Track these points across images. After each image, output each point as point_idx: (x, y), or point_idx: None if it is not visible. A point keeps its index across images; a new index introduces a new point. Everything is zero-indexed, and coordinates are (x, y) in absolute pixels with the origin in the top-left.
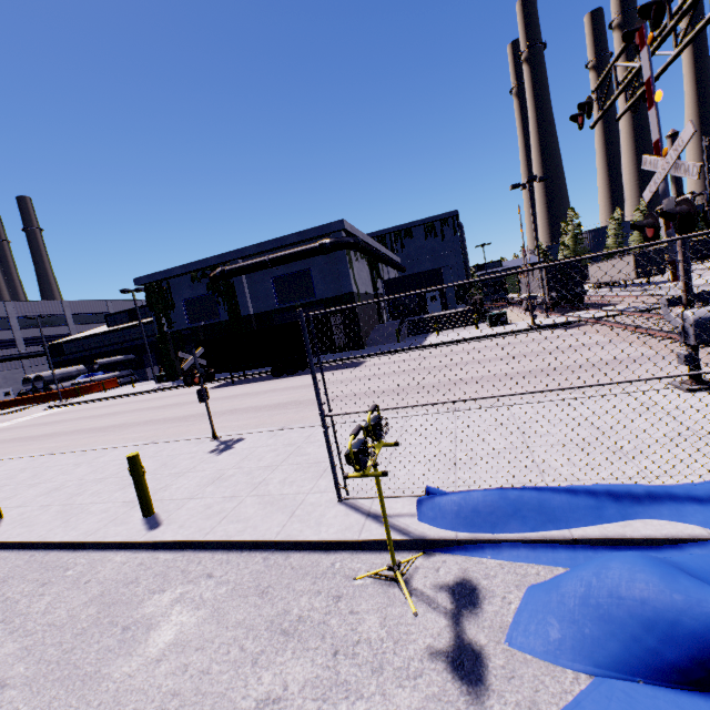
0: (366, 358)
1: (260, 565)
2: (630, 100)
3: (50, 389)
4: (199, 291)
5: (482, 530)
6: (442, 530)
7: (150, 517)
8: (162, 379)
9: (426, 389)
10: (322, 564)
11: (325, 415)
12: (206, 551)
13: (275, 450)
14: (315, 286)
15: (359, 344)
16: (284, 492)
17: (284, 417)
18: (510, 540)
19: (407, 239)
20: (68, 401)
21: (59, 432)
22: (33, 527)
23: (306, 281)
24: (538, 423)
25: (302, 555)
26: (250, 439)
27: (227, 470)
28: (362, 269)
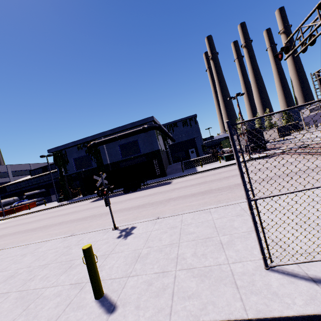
0: (171, 180)
1: None
2: (304, 45)
3: None
4: (81, 154)
5: None
6: None
7: (101, 298)
8: (61, 200)
9: (225, 189)
10: None
11: (251, 199)
12: None
13: (166, 232)
14: (140, 148)
15: (164, 174)
16: (205, 264)
17: (148, 212)
18: None
19: (175, 127)
20: (8, 216)
21: (5, 234)
22: None
23: (136, 145)
24: None
25: None
26: (140, 227)
27: (141, 250)
28: (160, 139)
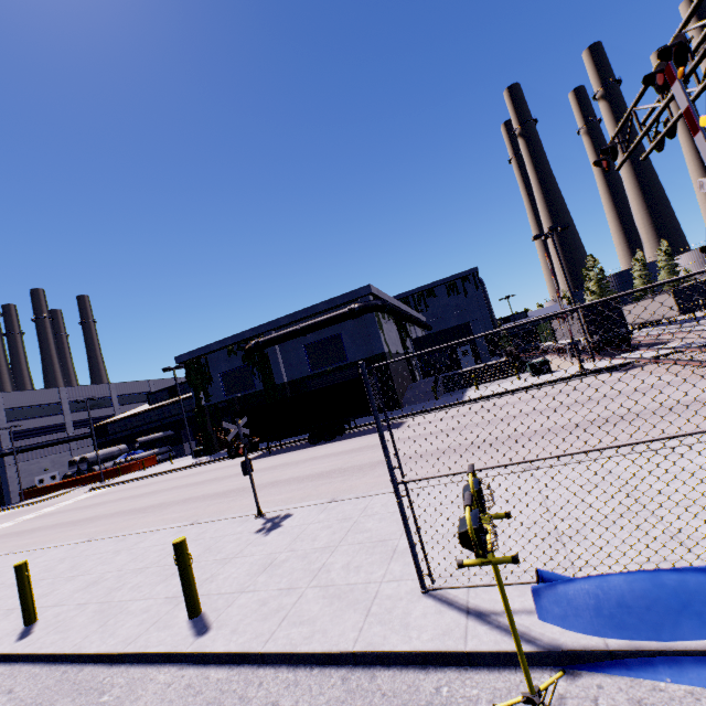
0: (405, 418)
1: (338, 689)
2: (655, 139)
3: (93, 471)
4: (235, 363)
5: (641, 635)
6: (580, 635)
7: (196, 618)
8: (199, 454)
9: (484, 447)
10: (422, 688)
11: (398, 482)
12: (267, 667)
13: (329, 527)
14: (346, 350)
15: (396, 404)
16: (351, 580)
17: (330, 487)
18: (693, 652)
19: (430, 298)
20: (109, 481)
21: (99, 515)
22: (68, 633)
23: (337, 345)
24: (645, 478)
25: (391, 673)
26: (298, 515)
27: (279, 554)
28: (390, 329)
